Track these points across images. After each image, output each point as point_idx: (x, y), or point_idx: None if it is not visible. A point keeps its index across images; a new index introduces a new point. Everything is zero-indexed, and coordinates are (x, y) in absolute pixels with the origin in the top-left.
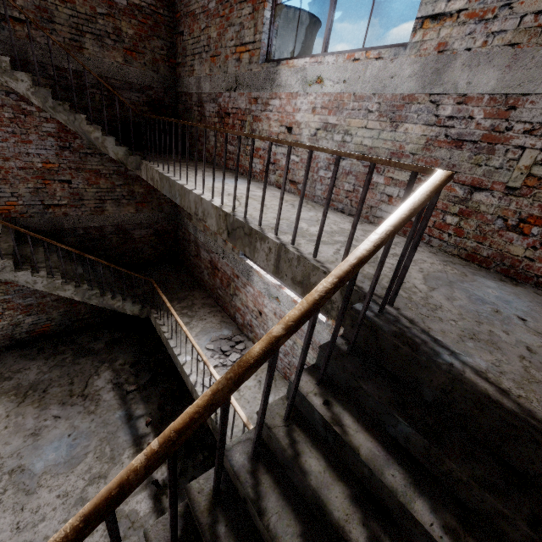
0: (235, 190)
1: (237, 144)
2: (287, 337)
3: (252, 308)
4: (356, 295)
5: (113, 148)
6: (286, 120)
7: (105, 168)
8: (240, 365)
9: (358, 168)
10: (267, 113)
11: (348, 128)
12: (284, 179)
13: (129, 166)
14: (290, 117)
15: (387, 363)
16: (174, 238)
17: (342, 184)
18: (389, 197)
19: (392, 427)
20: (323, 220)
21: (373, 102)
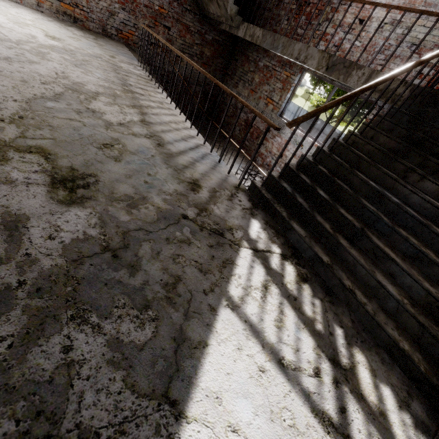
0: (342, 41)
1: (308, 28)
2: (437, 56)
3: (275, 153)
4: (420, 90)
5: (231, 5)
6: (361, 14)
7: (193, 26)
8: (421, 60)
9: (406, 53)
10: (346, 6)
11: (410, 25)
12: (391, 31)
13: (234, 23)
14: (366, 12)
15: (436, 109)
16: (213, 101)
17: (389, 64)
18: (420, 74)
19: (438, 122)
20: (411, 54)
21: (436, 9)
